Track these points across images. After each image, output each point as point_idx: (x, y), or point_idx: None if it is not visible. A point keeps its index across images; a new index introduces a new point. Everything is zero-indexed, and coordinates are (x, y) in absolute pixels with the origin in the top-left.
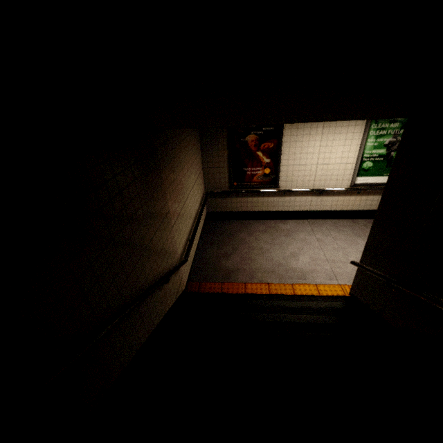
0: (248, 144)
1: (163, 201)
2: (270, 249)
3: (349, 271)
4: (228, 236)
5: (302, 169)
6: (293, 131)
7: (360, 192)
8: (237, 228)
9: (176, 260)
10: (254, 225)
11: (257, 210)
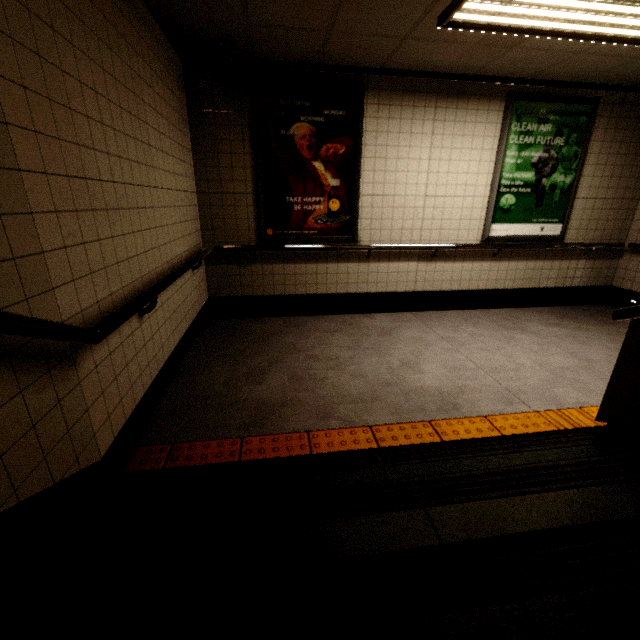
0: (295, 143)
1: None
2: (356, 357)
3: (535, 384)
4: (256, 341)
5: (399, 204)
6: (381, 123)
7: (499, 252)
8: (277, 328)
9: None
10: (312, 323)
11: (317, 292)
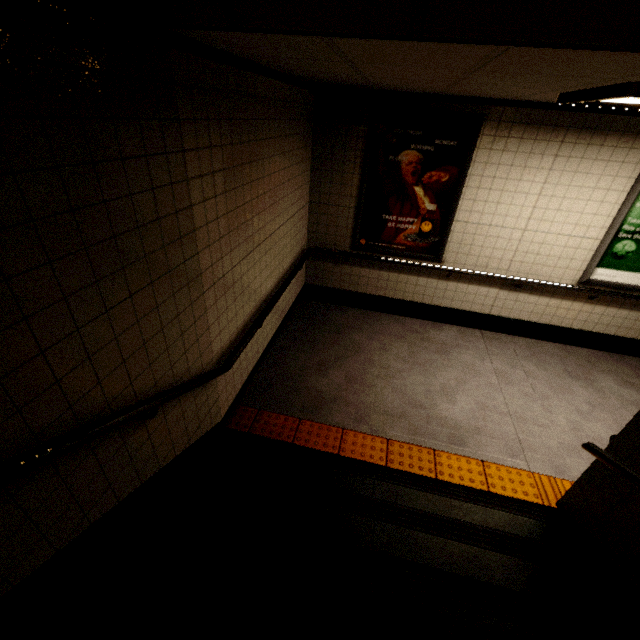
0: (400, 168)
1: (180, 225)
2: (405, 371)
3: (552, 447)
4: (332, 332)
5: (493, 234)
6: (493, 154)
7: (595, 298)
8: (352, 322)
9: (203, 364)
10: (383, 323)
11: (394, 297)
